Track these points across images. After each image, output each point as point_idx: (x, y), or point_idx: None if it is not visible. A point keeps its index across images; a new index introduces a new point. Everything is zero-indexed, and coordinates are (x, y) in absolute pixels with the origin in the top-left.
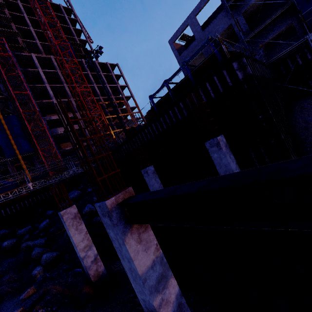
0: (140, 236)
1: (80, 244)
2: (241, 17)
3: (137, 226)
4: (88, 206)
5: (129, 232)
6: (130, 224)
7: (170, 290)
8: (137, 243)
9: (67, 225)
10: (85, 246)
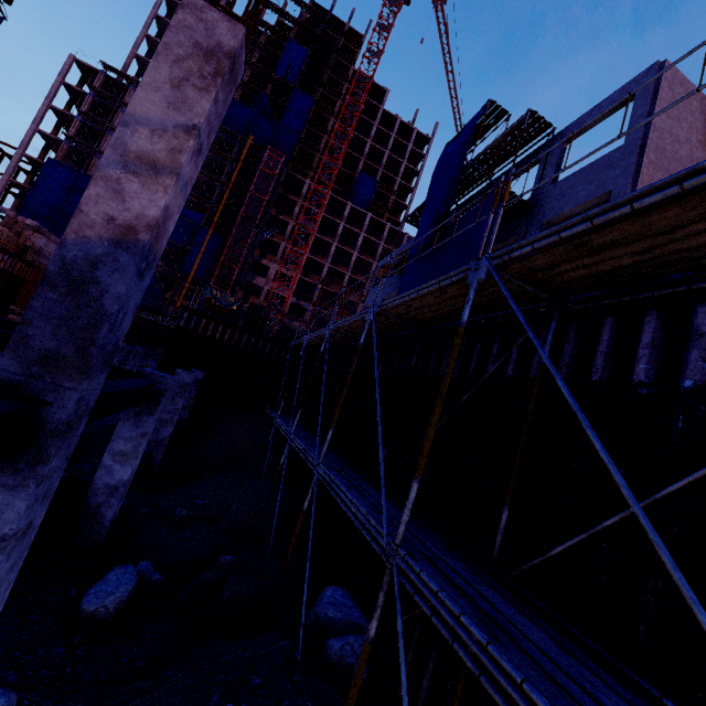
0: None
1: None
2: None
3: None
4: (150, 361)
5: None
6: None
7: None
8: None
9: None
10: None
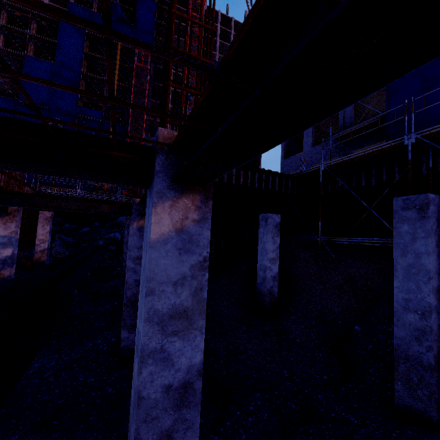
0: (6, 222)
1: (40, 236)
2: (350, 108)
3: (8, 218)
4: (115, 233)
5: (2, 217)
6: (5, 215)
7: (5, 251)
8: (3, 224)
9: (39, 220)
10: (42, 239)
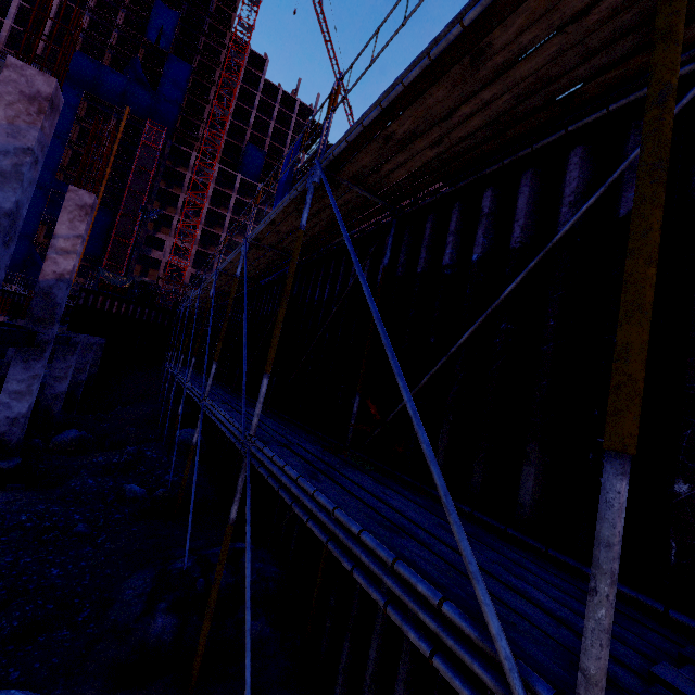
0: None
1: None
2: None
3: None
4: None
5: None
6: None
7: None
8: None
9: None
10: None
